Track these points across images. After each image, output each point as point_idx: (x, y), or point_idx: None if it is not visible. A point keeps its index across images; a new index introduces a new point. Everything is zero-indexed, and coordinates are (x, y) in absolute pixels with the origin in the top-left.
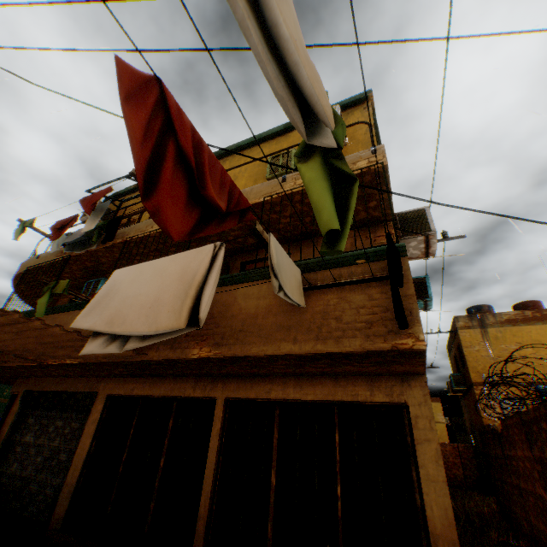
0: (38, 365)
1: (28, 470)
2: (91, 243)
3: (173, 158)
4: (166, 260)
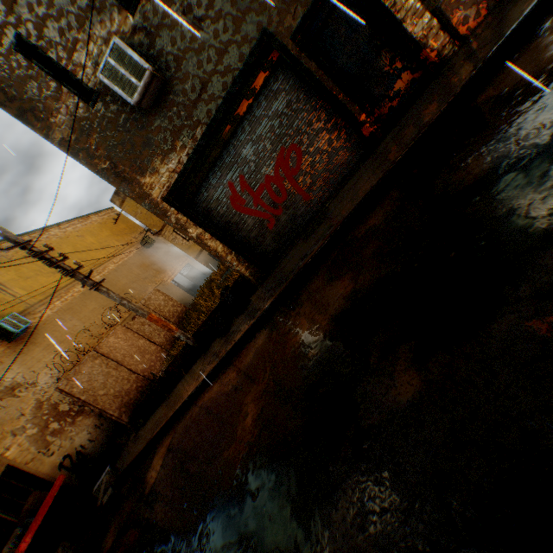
0: None
1: None
2: None
3: None
4: None
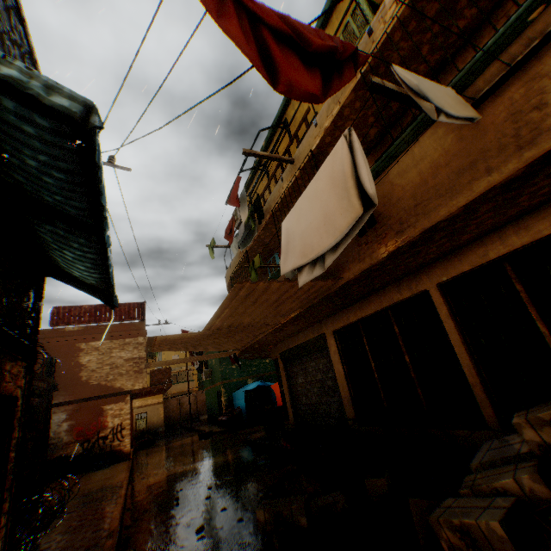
0: (275, 329)
1: (313, 399)
2: (252, 233)
3: (272, 42)
4: (311, 184)
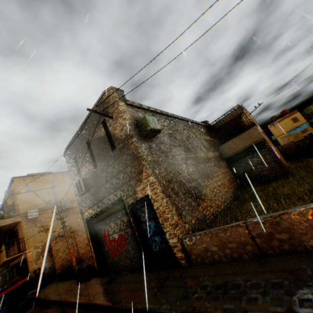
0: None
1: None
2: None
3: None
4: None
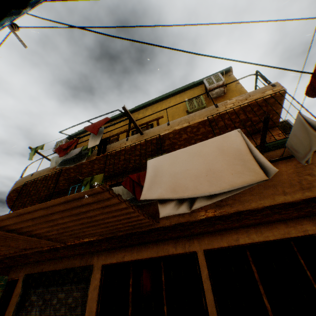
0: (54, 247)
1: None
2: (79, 159)
3: None
4: (195, 146)
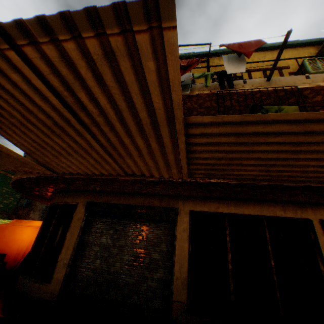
0: (162, 180)
1: (115, 266)
2: None
3: None
4: None
